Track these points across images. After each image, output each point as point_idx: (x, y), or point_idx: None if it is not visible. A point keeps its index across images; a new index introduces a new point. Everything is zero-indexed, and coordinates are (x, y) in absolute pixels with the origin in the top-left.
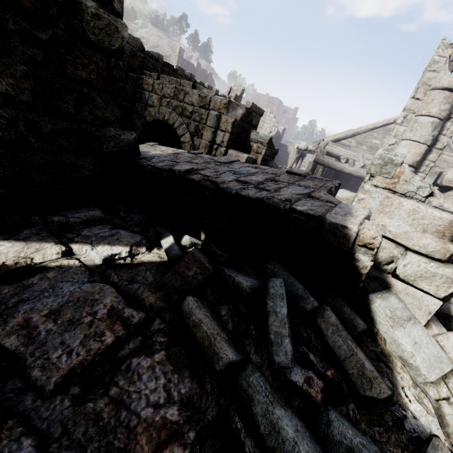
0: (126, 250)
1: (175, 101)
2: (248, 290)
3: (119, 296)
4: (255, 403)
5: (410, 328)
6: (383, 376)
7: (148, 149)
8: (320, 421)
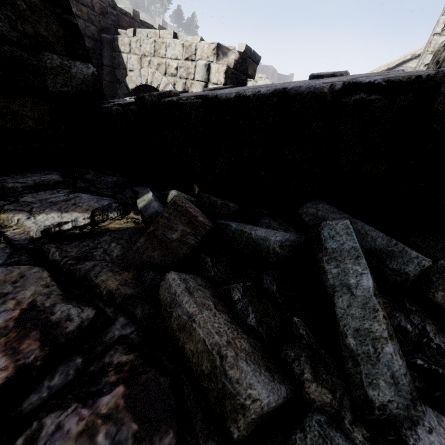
0: (84, 217)
1: (157, 58)
2: (278, 250)
3: (52, 283)
4: None
5: None
6: None
7: None
8: None
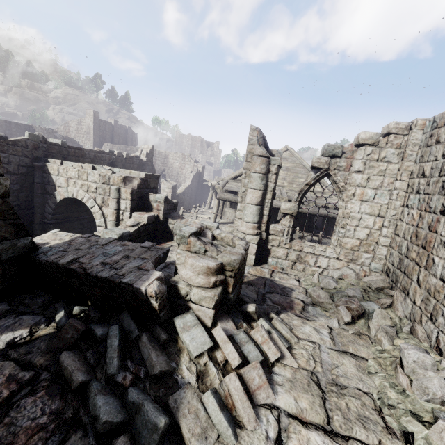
0: (26, 331)
1: (81, 181)
2: (101, 337)
3: (16, 366)
4: (90, 398)
5: (193, 331)
6: (172, 362)
7: (50, 239)
8: (125, 395)
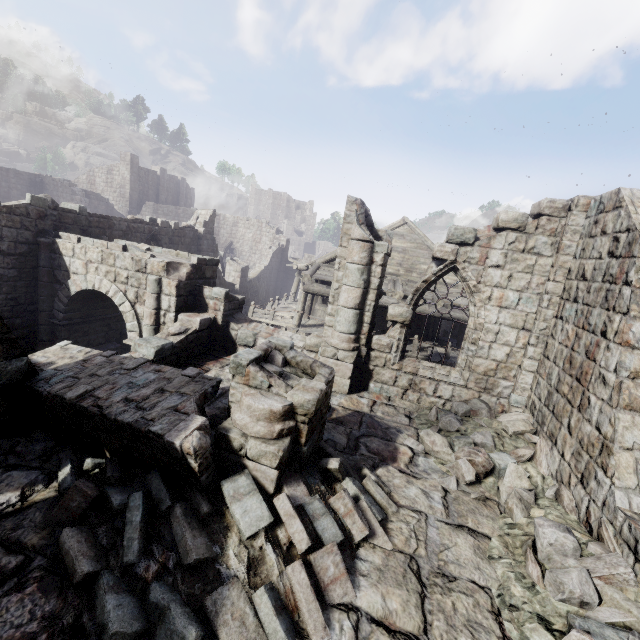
0: (16, 495)
1: (105, 266)
2: (118, 507)
3: None
4: (98, 597)
5: (247, 500)
6: (214, 545)
7: (56, 357)
8: (146, 593)
